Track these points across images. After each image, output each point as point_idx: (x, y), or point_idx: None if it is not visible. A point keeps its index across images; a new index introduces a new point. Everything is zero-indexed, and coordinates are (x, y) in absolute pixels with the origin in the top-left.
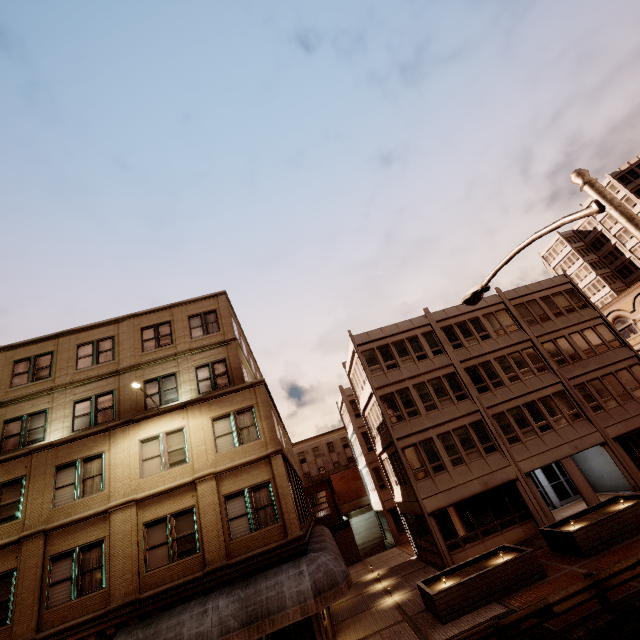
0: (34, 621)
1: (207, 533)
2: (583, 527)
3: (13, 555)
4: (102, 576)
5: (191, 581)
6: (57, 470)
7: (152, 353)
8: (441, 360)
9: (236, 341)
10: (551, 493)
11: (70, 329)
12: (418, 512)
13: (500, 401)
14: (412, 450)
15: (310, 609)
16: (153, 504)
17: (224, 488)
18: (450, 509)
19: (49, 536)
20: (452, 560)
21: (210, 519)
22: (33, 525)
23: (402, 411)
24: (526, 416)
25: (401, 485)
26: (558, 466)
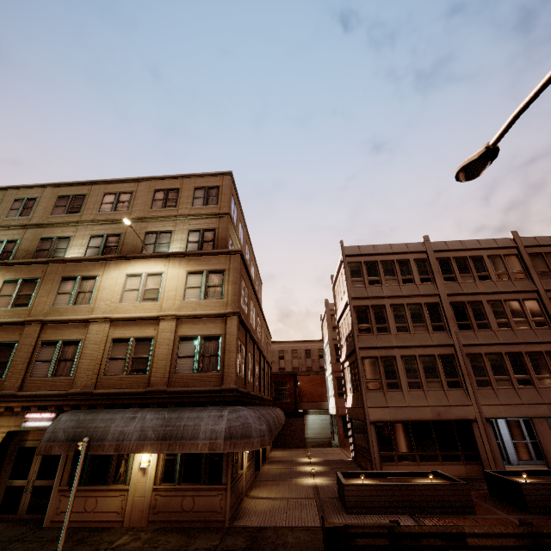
0: (19, 382)
1: (157, 361)
2: (537, 483)
3: (18, 332)
4: (72, 367)
5: (134, 393)
6: (62, 280)
7: (158, 211)
8: (427, 288)
9: (229, 216)
10: (510, 449)
11: (102, 180)
12: (361, 418)
13: (480, 342)
14: (371, 362)
15: (218, 447)
16: (123, 326)
17: (181, 330)
18: (394, 425)
19: (45, 326)
20: (381, 469)
21: (163, 351)
22: (36, 315)
23: (372, 325)
24: (506, 365)
25: (354, 392)
26: (527, 427)
